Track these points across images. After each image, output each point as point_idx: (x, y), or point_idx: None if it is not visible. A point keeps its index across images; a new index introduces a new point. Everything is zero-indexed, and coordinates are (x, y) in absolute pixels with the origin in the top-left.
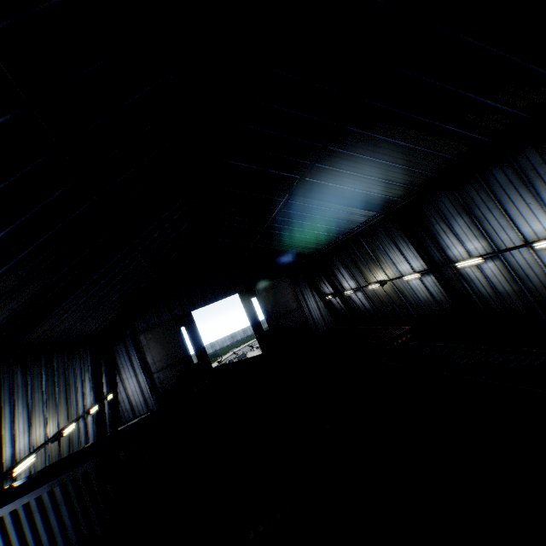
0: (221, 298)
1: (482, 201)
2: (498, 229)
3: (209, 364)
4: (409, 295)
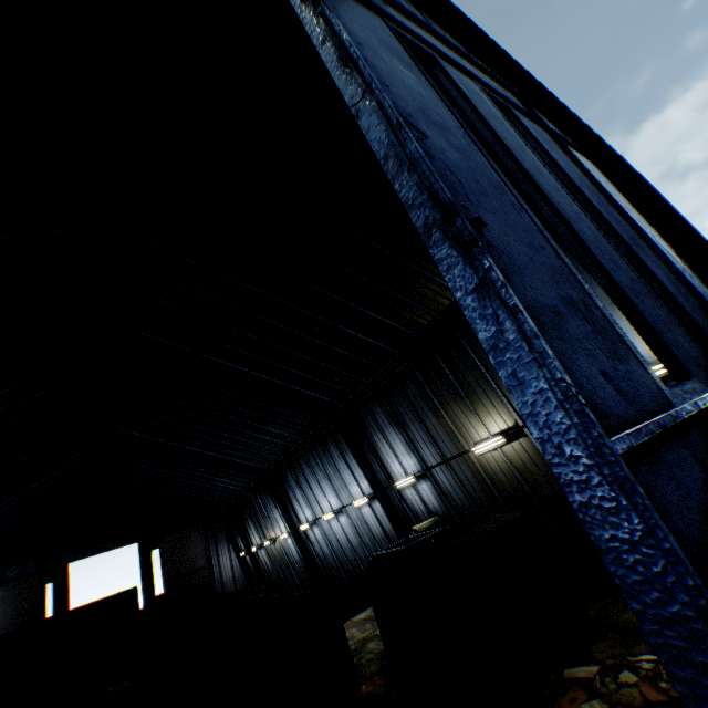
0: (115, 547)
1: (303, 480)
2: (313, 502)
3: None
4: (290, 554)
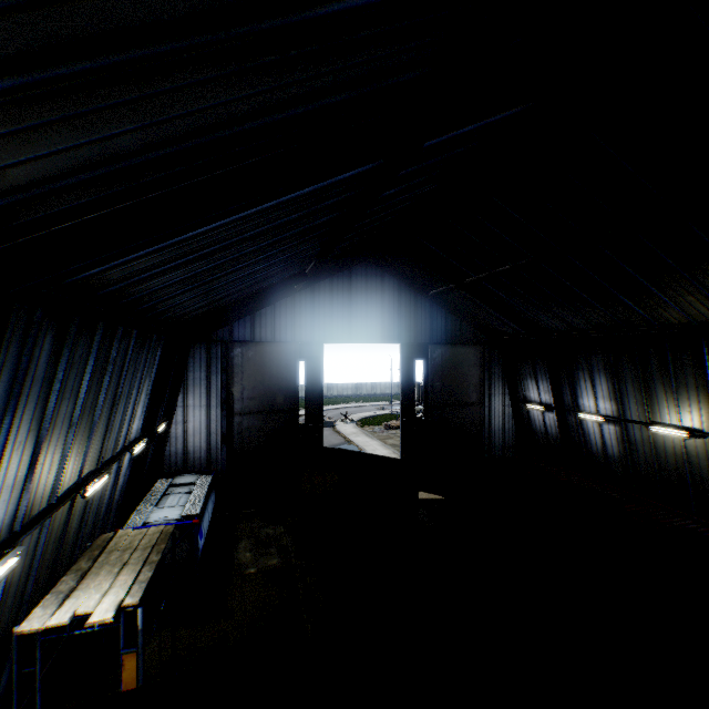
0: (374, 340)
1: None
2: None
3: (319, 434)
4: None
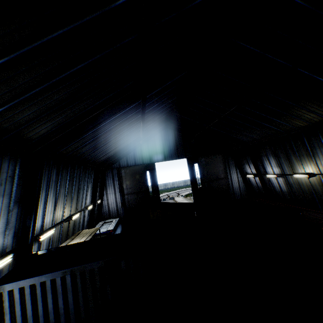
0: (175, 158)
1: None
2: None
3: (159, 198)
4: None
